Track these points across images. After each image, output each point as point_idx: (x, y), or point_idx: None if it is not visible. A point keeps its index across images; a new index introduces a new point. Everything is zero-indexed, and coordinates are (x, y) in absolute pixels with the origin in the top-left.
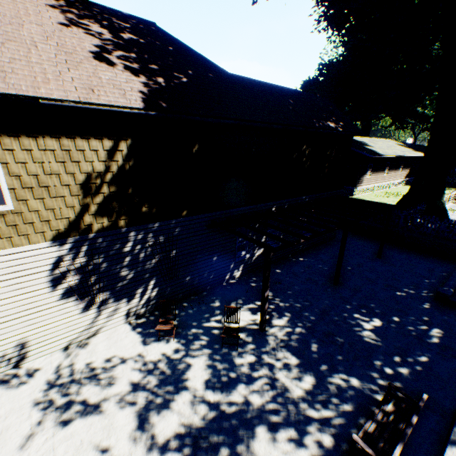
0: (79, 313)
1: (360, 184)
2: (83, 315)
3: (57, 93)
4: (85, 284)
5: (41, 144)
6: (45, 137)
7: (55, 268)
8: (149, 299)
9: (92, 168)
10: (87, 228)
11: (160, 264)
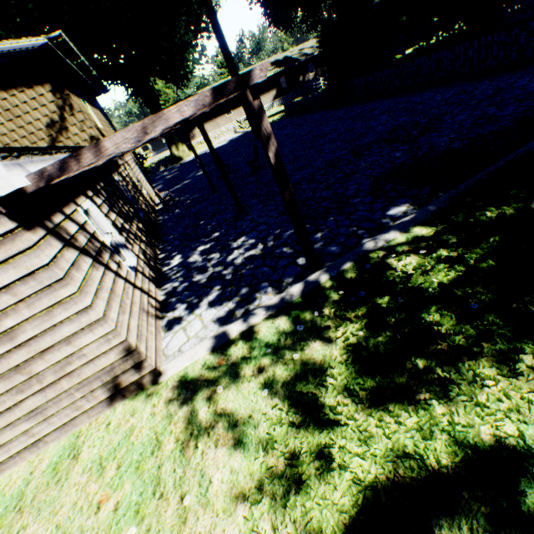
0: None
1: (194, 139)
2: None
3: None
4: None
5: None
6: None
7: None
8: None
9: None
10: None
11: None
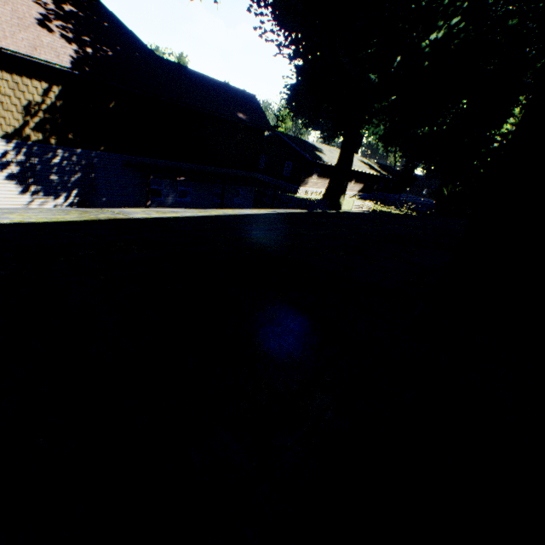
0: (18, 195)
1: (305, 185)
2: (21, 198)
3: (13, 47)
4: (24, 176)
5: (1, 75)
6: (4, 72)
7: (4, 157)
8: (72, 204)
9: (33, 99)
10: (28, 137)
11: (82, 181)
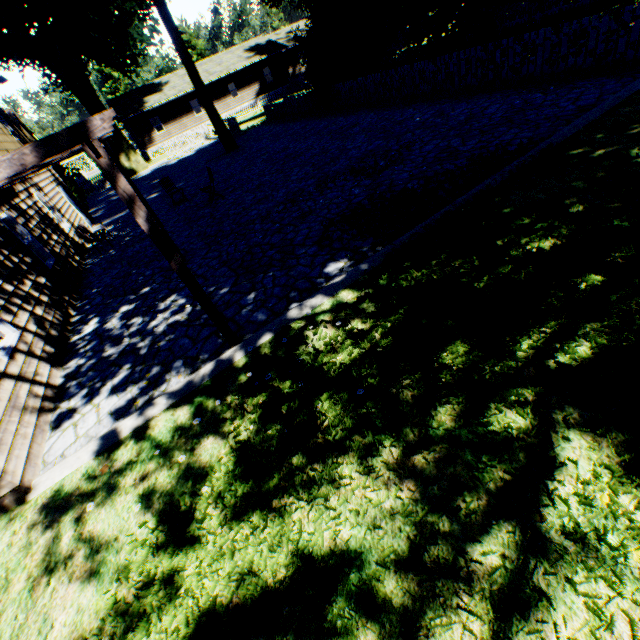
0: None
1: (153, 145)
2: None
3: None
4: None
5: None
6: None
7: None
8: None
9: None
10: None
11: None
